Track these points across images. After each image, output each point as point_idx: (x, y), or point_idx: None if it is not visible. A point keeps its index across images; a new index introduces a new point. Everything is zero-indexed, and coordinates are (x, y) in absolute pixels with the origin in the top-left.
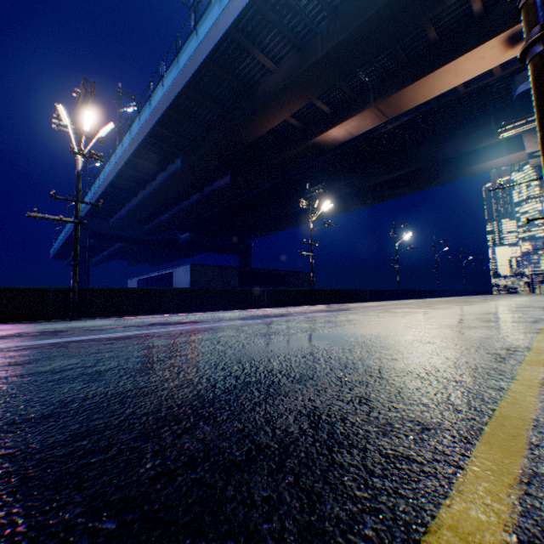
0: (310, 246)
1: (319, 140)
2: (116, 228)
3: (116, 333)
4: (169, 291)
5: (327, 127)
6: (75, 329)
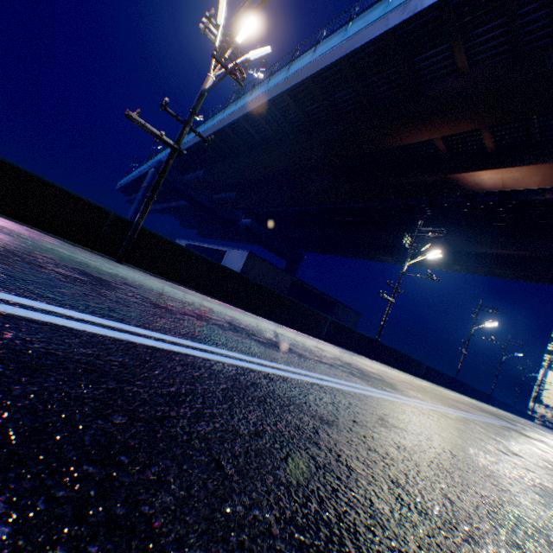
0: (394, 291)
1: (459, 178)
2: (188, 185)
3: (208, 345)
4: (233, 275)
5: (480, 166)
6: (126, 287)
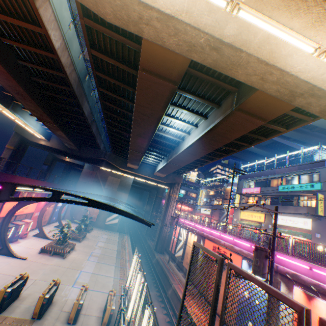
0: None
1: None
2: None
3: None
4: None
5: None
6: None
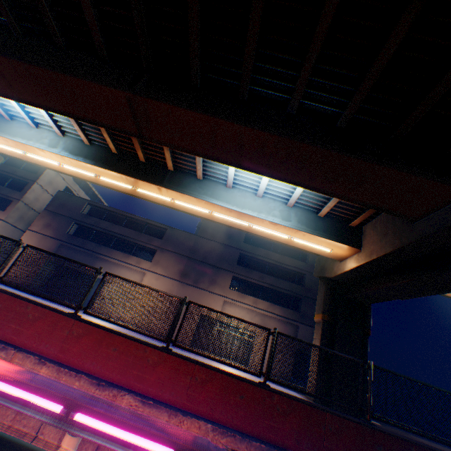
0: None
1: None
2: None
3: None
4: None
5: None
6: None
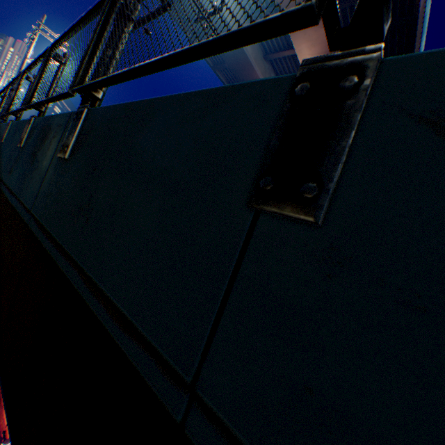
0: None
1: None
2: None
3: None
4: None
5: None
6: None
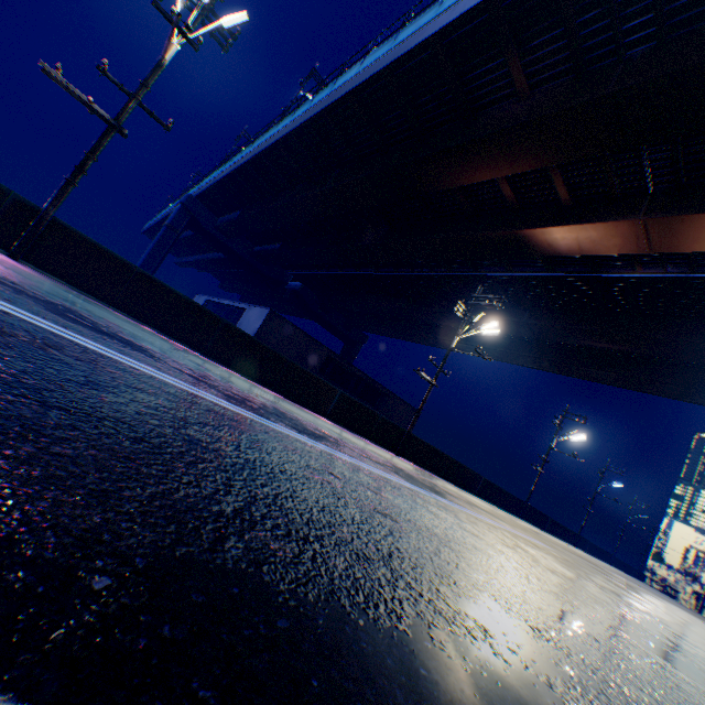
0: (437, 371)
1: (529, 235)
2: (222, 229)
3: None
4: (195, 309)
5: (552, 221)
6: None
